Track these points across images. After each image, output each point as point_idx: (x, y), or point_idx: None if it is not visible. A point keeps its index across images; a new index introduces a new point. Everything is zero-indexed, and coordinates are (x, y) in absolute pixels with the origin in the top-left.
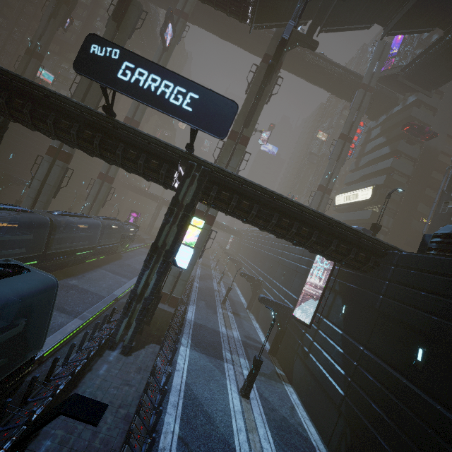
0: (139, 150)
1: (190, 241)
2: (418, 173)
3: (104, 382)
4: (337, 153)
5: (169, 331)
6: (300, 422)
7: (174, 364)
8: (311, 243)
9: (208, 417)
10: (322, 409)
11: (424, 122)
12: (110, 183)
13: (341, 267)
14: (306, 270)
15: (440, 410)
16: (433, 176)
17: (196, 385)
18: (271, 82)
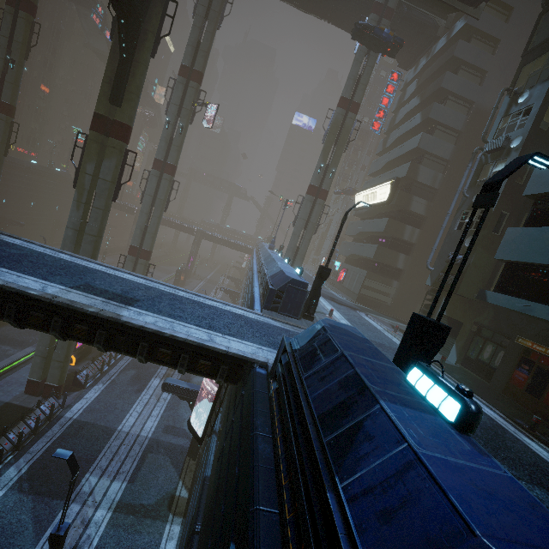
0: None
1: None
2: (461, 154)
3: None
4: (334, 132)
5: None
6: None
7: None
8: (102, 349)
9: None
10: None
11: (475, 66)
12: None
13: None
14: None
15: None
16: None
17: None
18: (152, 13)
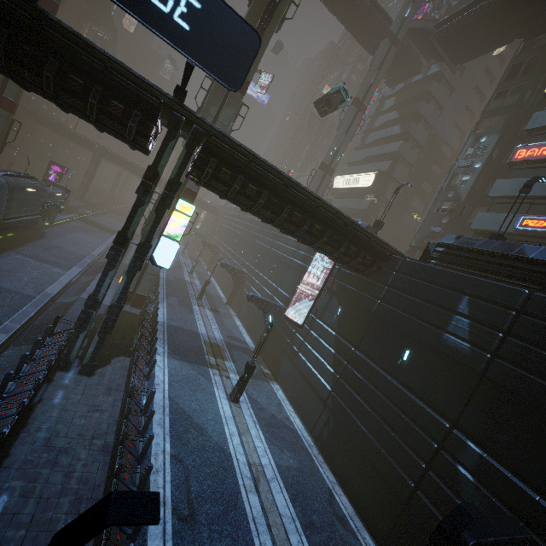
0: (87, 78)
1: (174, 233)
2: (421, 163)
3: (64, 413)
4: (347, 124)
5: (140, 340)
6: (287, 416)
7: (152, 378)
8: (321, 243)
9: (200, 428)
10: (308, 403)
11: (439, 103)
12: (10, 113)
13: (341, 267)
14: (302, 266)
15: (415, 400)
16: (433, 169)
17: (182, 397)
18: None
